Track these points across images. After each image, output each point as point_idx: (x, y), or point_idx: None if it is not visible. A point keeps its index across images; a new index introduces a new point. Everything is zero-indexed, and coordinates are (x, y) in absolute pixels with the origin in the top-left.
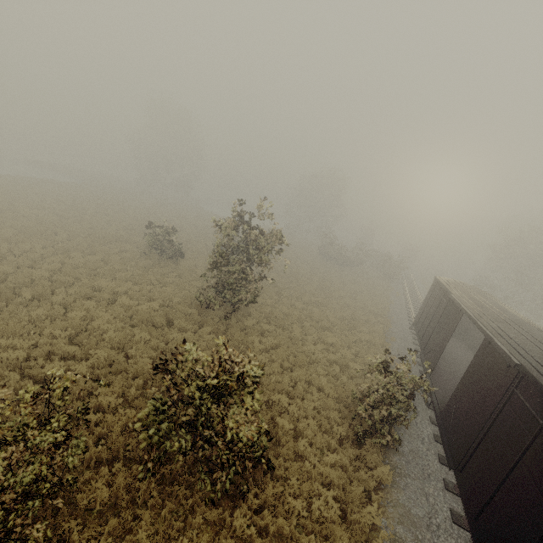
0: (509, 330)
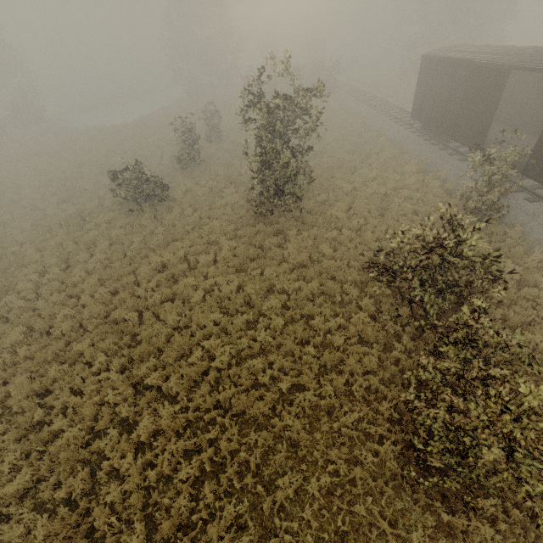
0: None
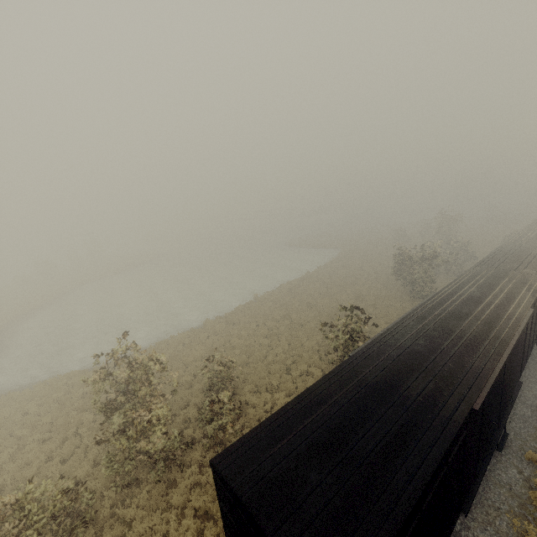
0: None
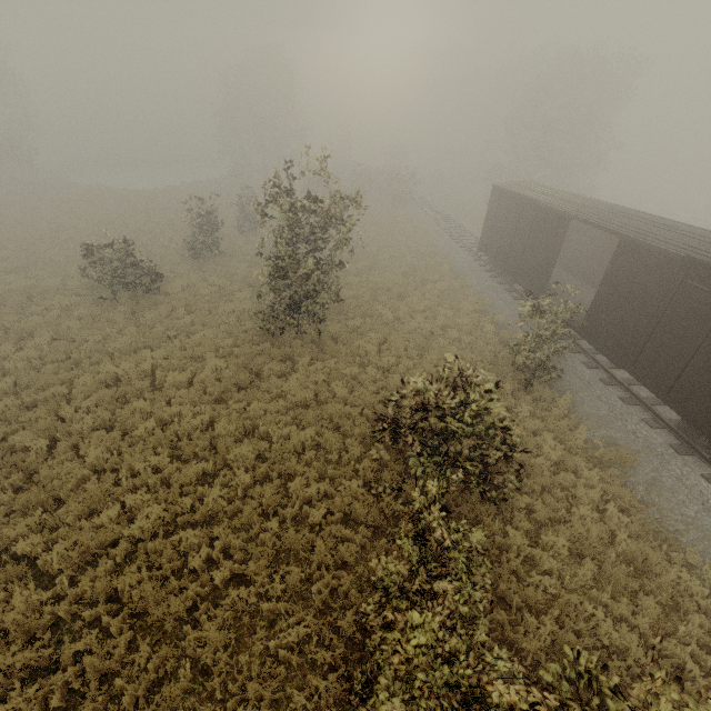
0: (634, 224)
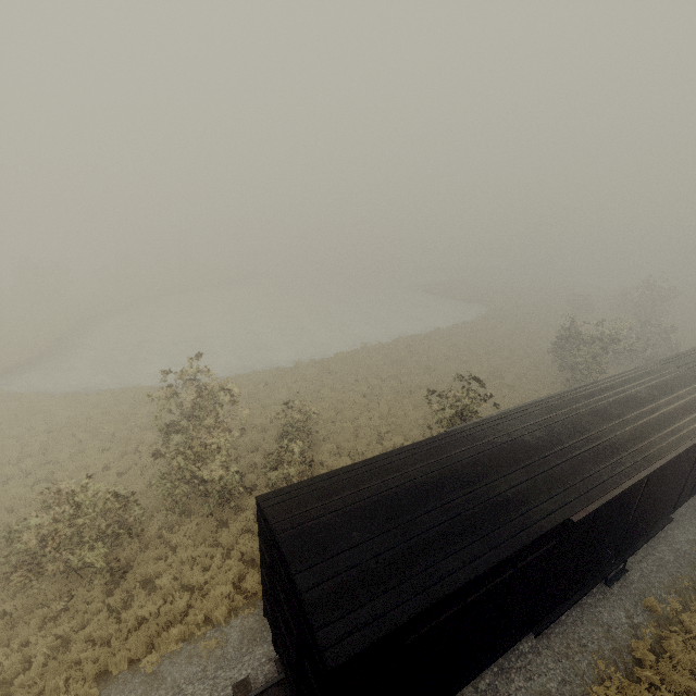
0: None
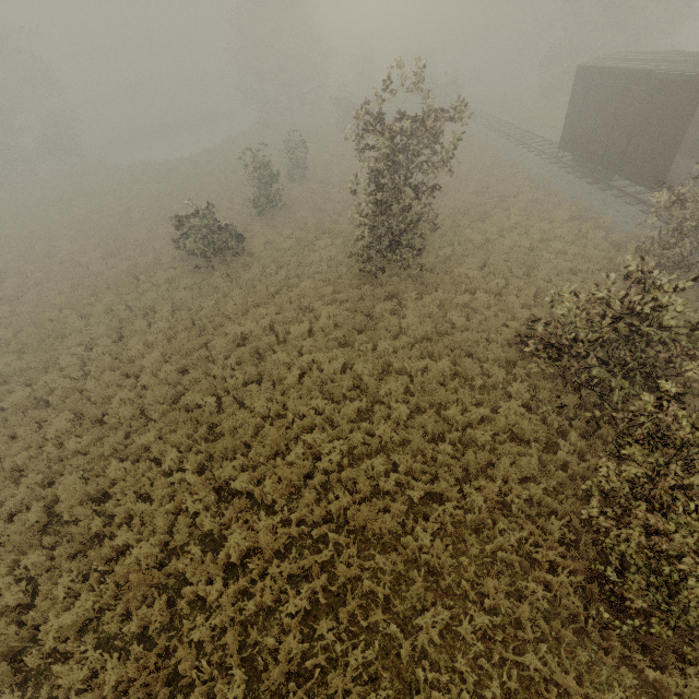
0: None
